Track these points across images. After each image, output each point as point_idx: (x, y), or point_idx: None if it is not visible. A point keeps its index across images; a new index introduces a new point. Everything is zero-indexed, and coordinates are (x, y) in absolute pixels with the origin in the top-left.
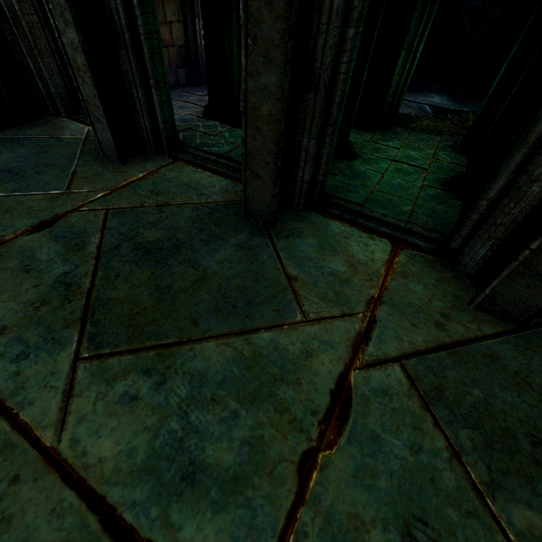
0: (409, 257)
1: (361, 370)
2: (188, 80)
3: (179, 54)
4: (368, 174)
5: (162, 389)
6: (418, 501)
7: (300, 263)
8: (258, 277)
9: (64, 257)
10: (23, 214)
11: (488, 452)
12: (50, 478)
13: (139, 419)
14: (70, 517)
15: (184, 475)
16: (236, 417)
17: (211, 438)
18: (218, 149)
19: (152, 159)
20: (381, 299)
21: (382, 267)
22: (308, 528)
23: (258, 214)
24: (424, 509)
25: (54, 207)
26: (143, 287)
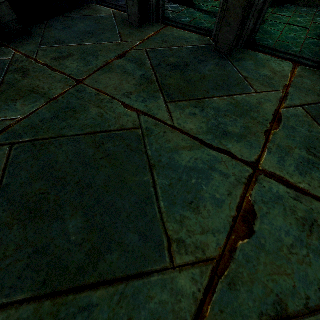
0: (302, 69)
1: (284, 109)
2: None
3: None
4: (273, 32)
5: (204, 112)
6: (312, 144)
7: (247, 71)
8: (229, 77)
9: (138, 68)
10: (109, 52)
11: None
12: (176, 132)
13: (199, 120)
14: (189, 141)
15: (223, 134)
16: (236, 120)
17: (228, 125)
18: (184, 20)
19: (154, 25)
20: (290, 85)
21: (289, 73)
22: (272, 148)
23: (222, 50)
24: (314, 146)
25: (120, 48)
26: (179, 80)
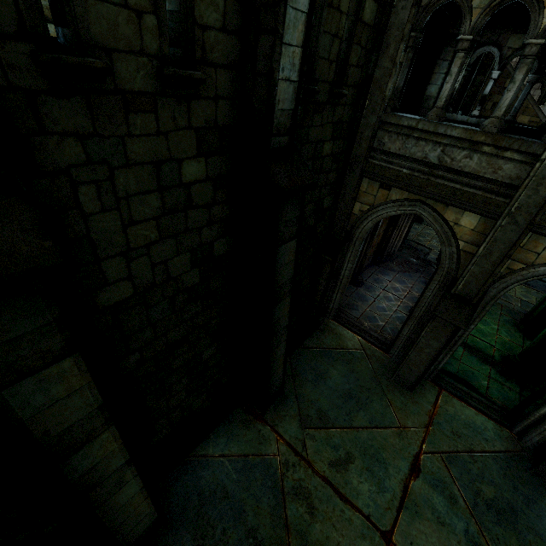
0: None
1: None
2: (372, 260)
3: (375, 248)
4: None
5: None
6: None
7: None
8: None
9: (452, 510)
10: (395, 454)
11: None
12: None
13: None
14: None
15: None
16: None
17: None
18: (450, 366)
19: (425, 386)
20: None
21: None
22: None
23: None
24: None
25: (406, 446)
26: None
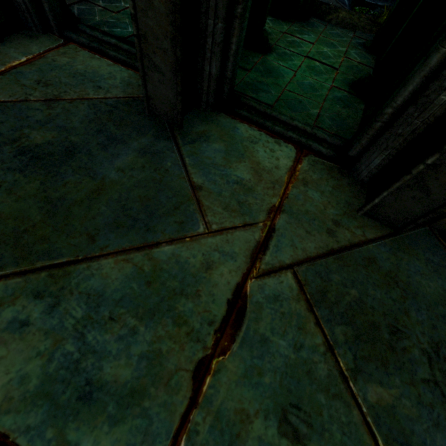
0: (311, 164)
1: (257, 279)
2: None
3: None
4: (281, 71)
5: (55, 312)
6: (296, 391)
7: (205, 171)
8: (161, 186)
9: None
10: None
11: (356, 344)
12: None
13: (30, 345)
14: None
15: (80, 395)
16: (135, 333)
17: (108, 356)
18: (121, 30)
19: (38, 38)
20: (281, 207)
21: (285, 174)
22: (200, 427)
23: (163, 114)
24: (300, 397)
25: None
26: (31, 200)
